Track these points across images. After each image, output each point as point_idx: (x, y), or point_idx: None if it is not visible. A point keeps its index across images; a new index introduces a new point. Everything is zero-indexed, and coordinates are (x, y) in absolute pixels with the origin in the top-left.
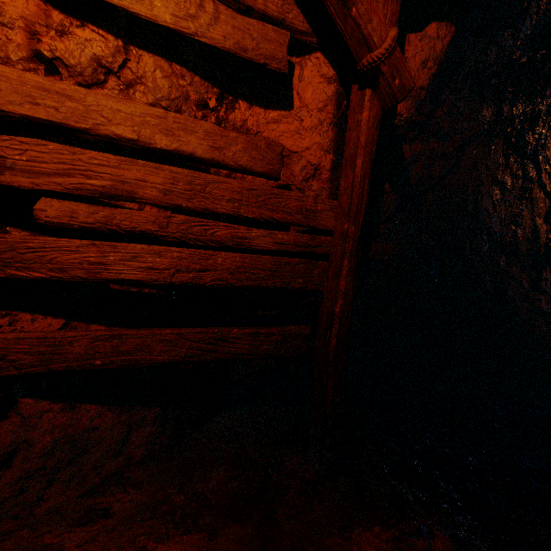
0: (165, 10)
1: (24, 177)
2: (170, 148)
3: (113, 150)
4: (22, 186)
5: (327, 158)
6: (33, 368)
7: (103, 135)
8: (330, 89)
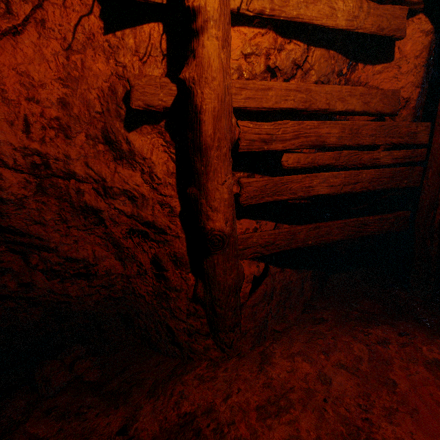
0: (342, 18)
1: (279, 144)
2: (343, 109)
3: (294, 117)
4: (278, 149)
5: (416, 92)
6: (284, 248)
7: (312, 110)
8: (426, 39)
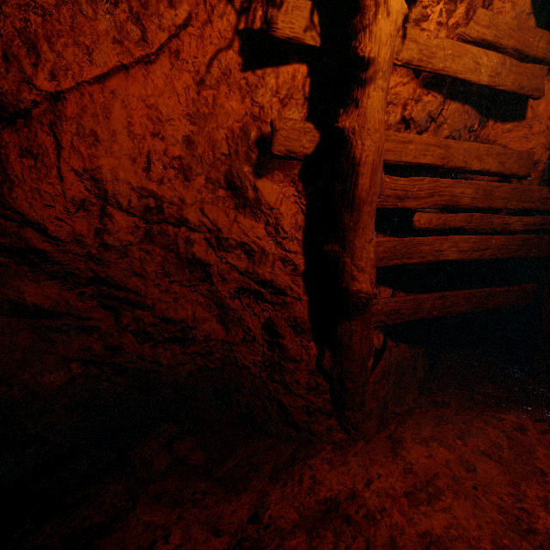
0: (485, 74)
1: (413, 202)
2: (479, 169)
3: (421, 172)
4: (412, 207)
5: (546, 154)
6: (408, 318)
7: (449, 167)
8: None
